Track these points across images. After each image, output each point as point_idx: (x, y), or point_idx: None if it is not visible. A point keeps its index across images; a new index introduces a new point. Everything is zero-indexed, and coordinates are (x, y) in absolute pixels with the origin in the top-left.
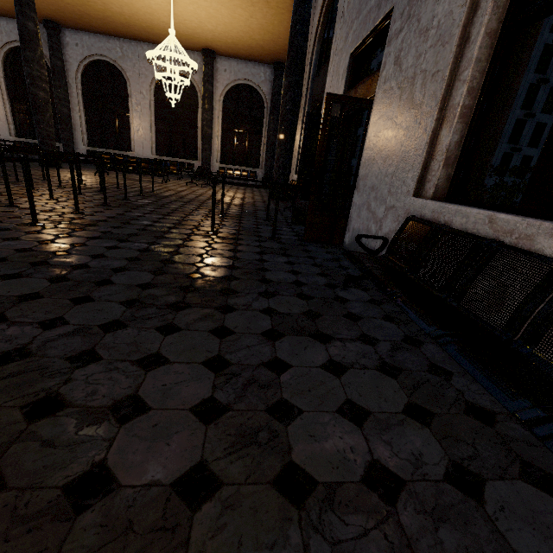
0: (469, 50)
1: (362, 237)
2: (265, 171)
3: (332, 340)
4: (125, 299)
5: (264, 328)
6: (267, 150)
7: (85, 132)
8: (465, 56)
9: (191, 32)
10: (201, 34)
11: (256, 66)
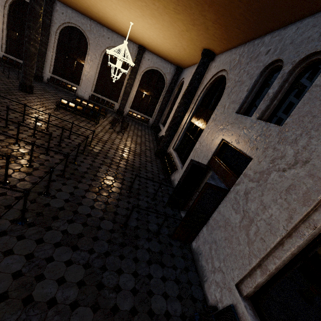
0: (281, 251)
1: (206, 307)
2: (155, 121)
3: None
4: None
5: None
6: (159, 110)
7: (53, 65)
8: (279, 251)
9: (136, 37)
10: (141, 40)
11: (166, 63)
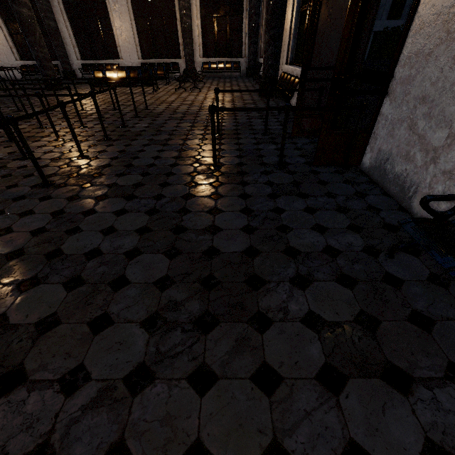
0: None
1: (432, 200)
2: (249, 60)
3: (413, 386)
4: (145, 315)
5: (317, 364)
6: (249, 34)
7: (75, 45)
8: None
9: None
10: None
11: None
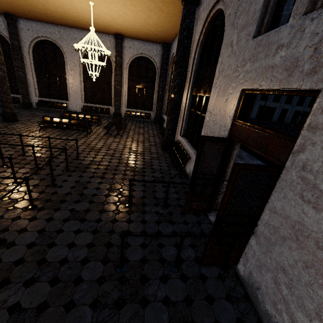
0: None
1: None
2: (156, 113)
3: None
4: None
5: None
6: (157, 100)
7: (37, 88)
8: None
9: (106, 24)
10: (113, 25)
11: (150, 45)
